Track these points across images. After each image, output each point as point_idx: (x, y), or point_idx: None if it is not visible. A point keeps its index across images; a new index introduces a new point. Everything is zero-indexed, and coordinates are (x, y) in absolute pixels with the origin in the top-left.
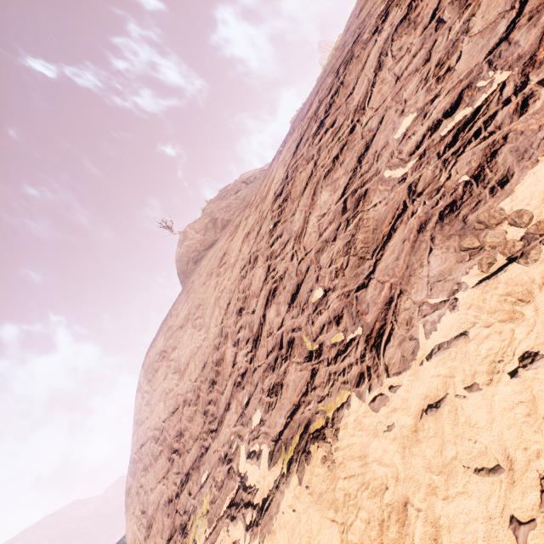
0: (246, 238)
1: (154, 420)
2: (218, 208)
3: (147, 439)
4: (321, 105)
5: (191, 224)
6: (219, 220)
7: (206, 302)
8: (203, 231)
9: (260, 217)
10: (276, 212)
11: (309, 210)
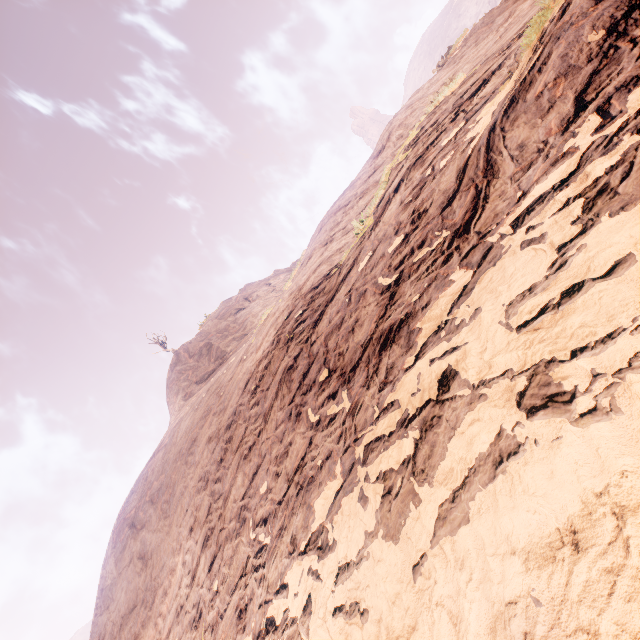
0: (208, 443)
1: (114, 612)
2: (215, 329)
3: (105, 634)
4: (261, 363)
5: (186, 345)
6: (214, 347)
7: (174, 487)
8: (197, 356)
9: (218, 432)
10: (224, 445)
11: (233, 480)
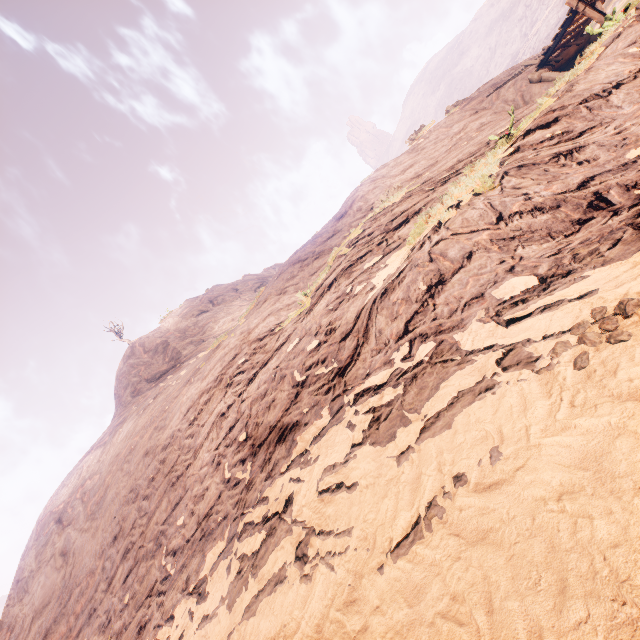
0: (145, 457)
1: (27, 605)
2: (175, 328)
3: (15, 625)
4: (203, 396)
5: (142, 339)
6: (171, 347)
7: (106, 490)
8: (152, 353)
9: (155, 448)
10: (158, 465)
11: (159, 503)
